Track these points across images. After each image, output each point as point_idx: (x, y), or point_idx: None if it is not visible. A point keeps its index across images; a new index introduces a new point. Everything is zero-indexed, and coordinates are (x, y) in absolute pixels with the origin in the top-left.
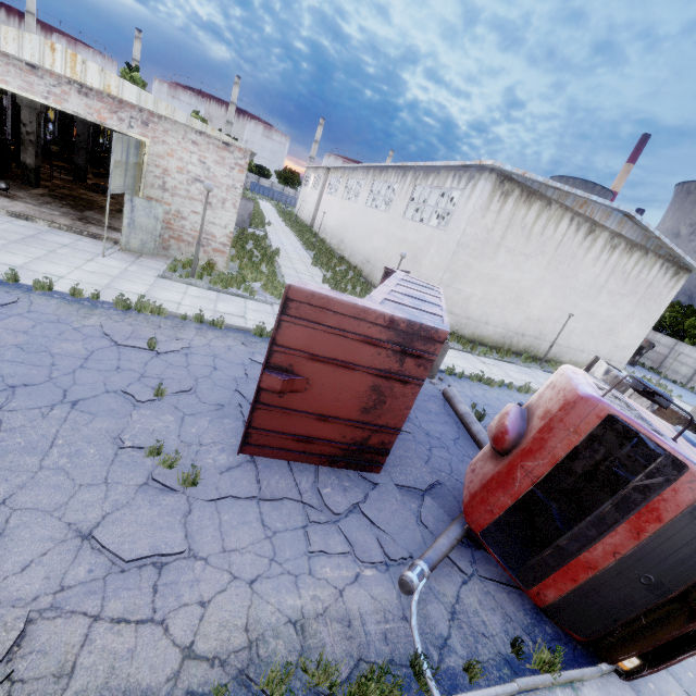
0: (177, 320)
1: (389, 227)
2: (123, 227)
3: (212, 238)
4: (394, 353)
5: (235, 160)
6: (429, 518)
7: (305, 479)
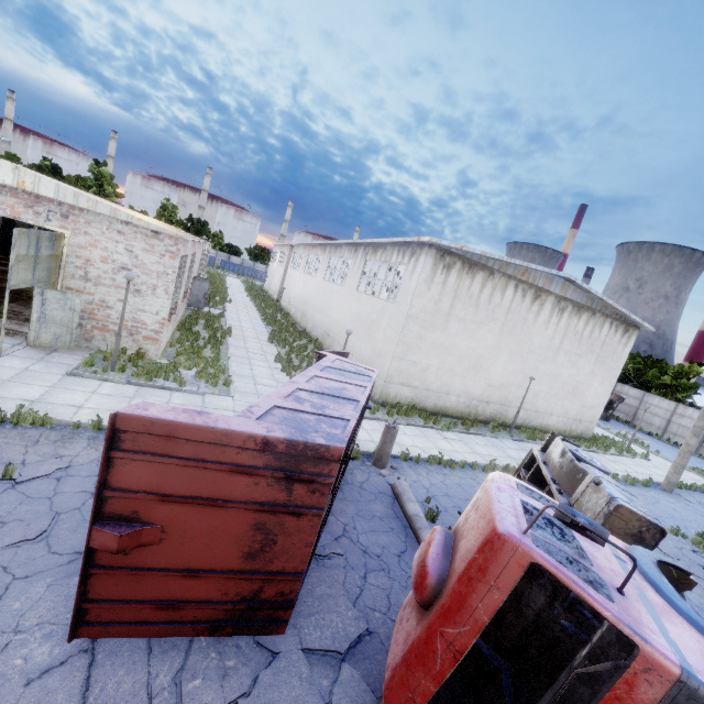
0: (67, 429)
1: (345, 301)
2: (31, 322)
3: (142, 326)
4: (277, 481)
5: (166, 247)
6: (343, 703)
7: (166, 666)
